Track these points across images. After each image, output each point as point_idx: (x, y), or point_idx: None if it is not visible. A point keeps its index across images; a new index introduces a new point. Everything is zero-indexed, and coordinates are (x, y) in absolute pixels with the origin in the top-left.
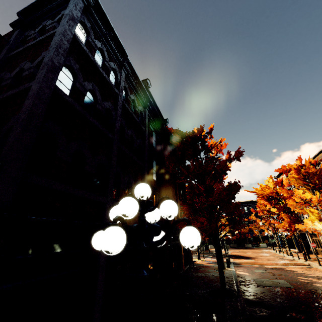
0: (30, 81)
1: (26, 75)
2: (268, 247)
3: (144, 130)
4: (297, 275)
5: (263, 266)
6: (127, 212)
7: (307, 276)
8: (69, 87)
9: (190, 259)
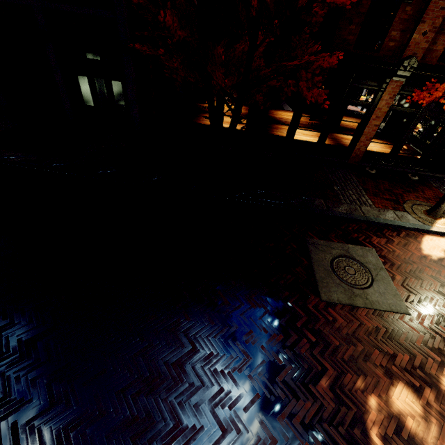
0: None
1: None
2: None
3: None
4: None
5: None
6: None
7: None
8: None
9: None
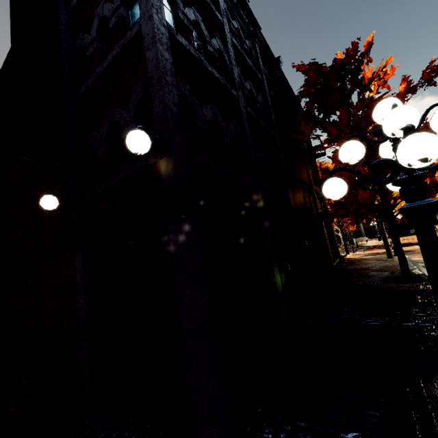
0: (125, 31)
1: (115, 24)
2: None
3: (260, 80)
4: None
5: None
6: (410, 123)
7: None
8: (171, 24)
9: (336, 254)
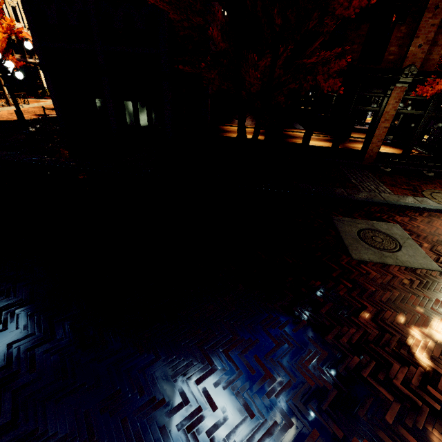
0: None
1: None
2: None
3: None
4: None
5: None
6: None
7: None
8: None
9: None
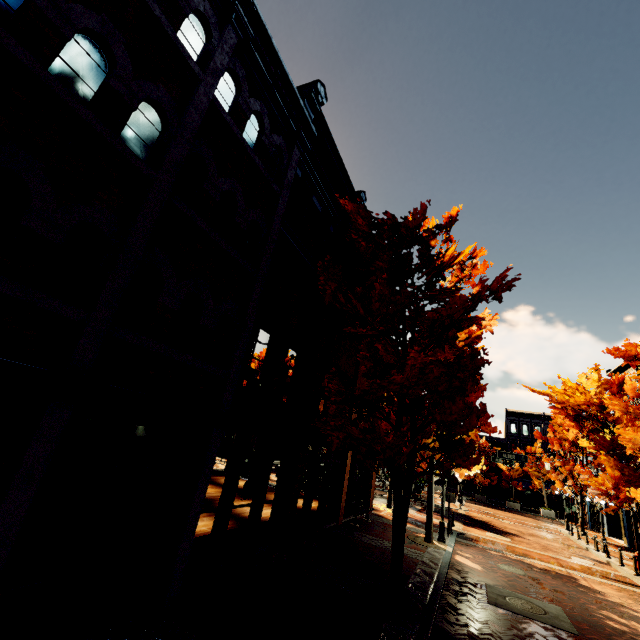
0: None
1: None
2: (559, 521)
3: (277, 194)
4: (600, 606)
5: (524, 560)
6: None
7: (627, 615)
8: (13, 3)
9: (366, 502)
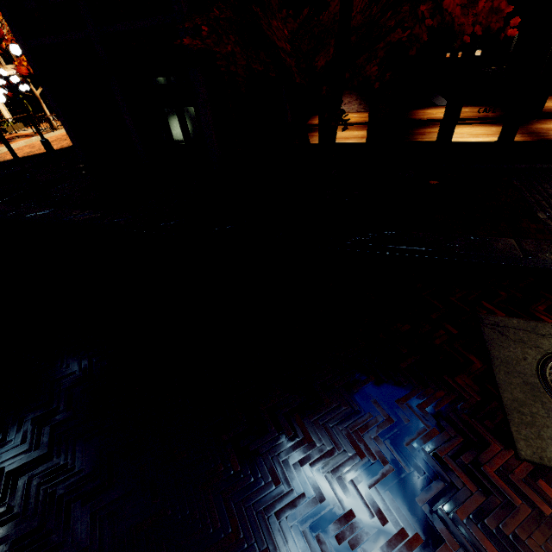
0: None
1: None
2: None
3: None
4: None
5: None
6: None
7: None
8: None
9: None
